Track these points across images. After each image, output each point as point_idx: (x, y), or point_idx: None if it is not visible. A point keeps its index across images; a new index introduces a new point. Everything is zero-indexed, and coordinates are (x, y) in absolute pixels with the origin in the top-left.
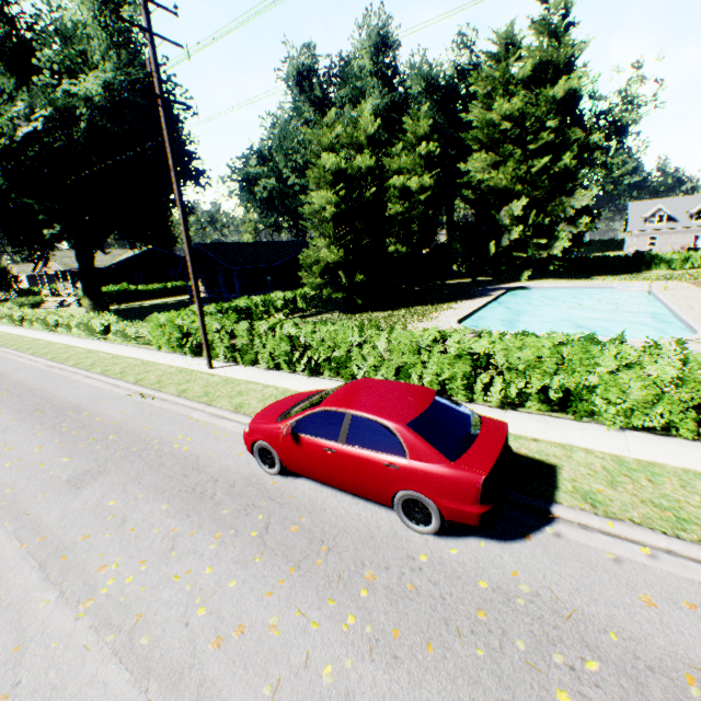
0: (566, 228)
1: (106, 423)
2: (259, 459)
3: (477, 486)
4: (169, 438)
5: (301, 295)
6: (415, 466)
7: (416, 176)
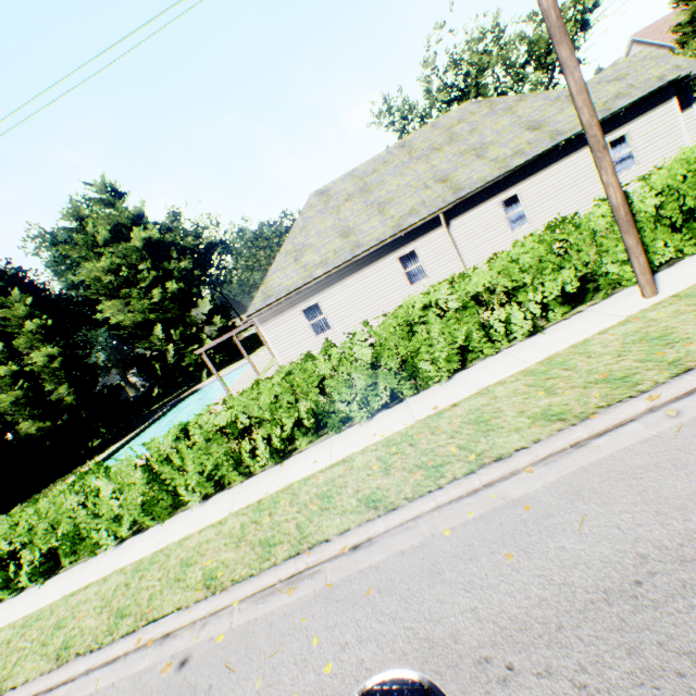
0: (210, 328)
1: None
2: None
3: None
4: None
5: None
6: None
7: (37, 351)
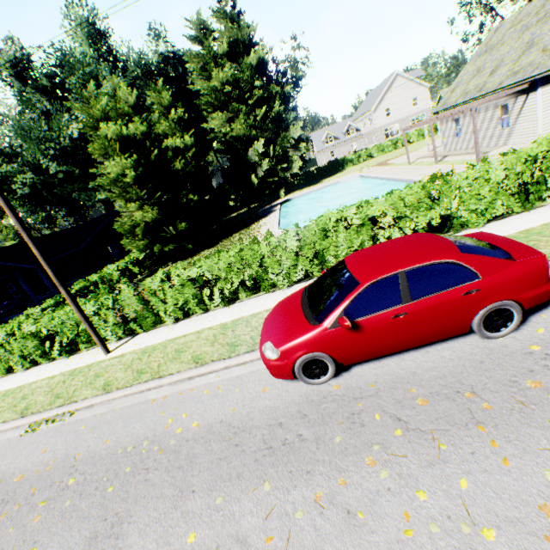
0: (294, 153)
1: (37, 475)
2: (303, 377)
3: (546, 267)
4: (157, 431)
5: (131, 261)
6: (491, 279)
7: (178, 138)
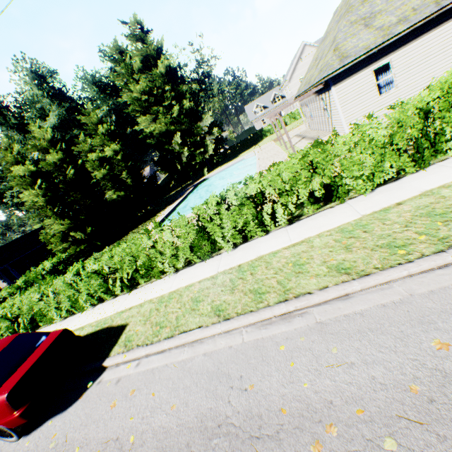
0: (210, 137)
1: None
2: None
3: (5, 403)
4: None
5: (59, 259)
6: None
7: (107, 147)
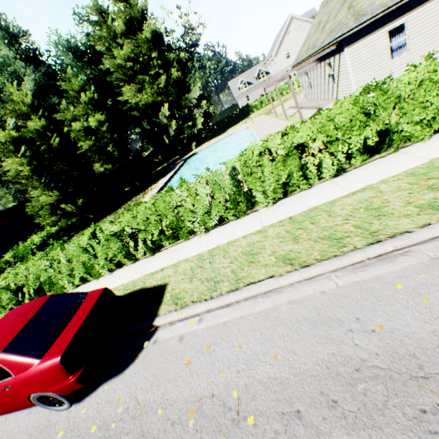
0: (198, 111)
1: None
2: None
3: (59, 367)
4: None
5: (48, 233)
6: (19, 378)
7: (91, 117)
